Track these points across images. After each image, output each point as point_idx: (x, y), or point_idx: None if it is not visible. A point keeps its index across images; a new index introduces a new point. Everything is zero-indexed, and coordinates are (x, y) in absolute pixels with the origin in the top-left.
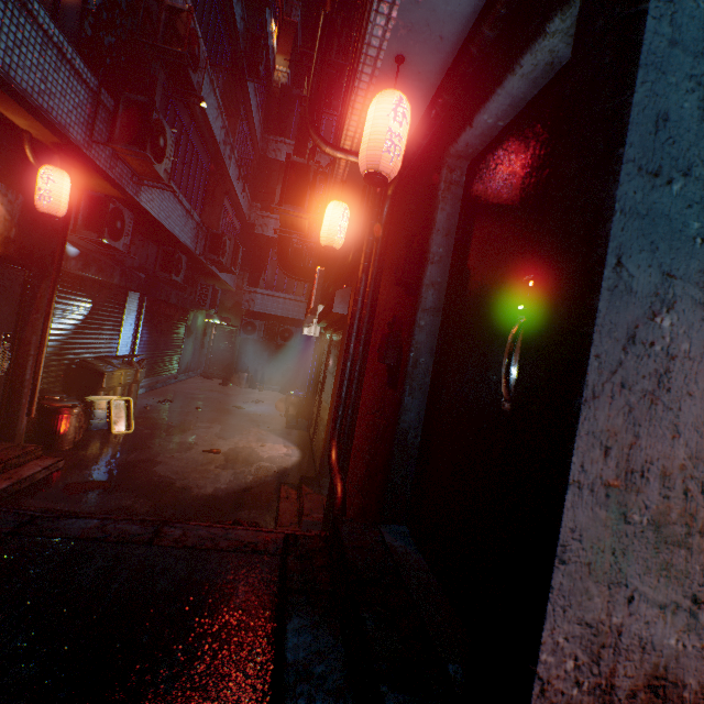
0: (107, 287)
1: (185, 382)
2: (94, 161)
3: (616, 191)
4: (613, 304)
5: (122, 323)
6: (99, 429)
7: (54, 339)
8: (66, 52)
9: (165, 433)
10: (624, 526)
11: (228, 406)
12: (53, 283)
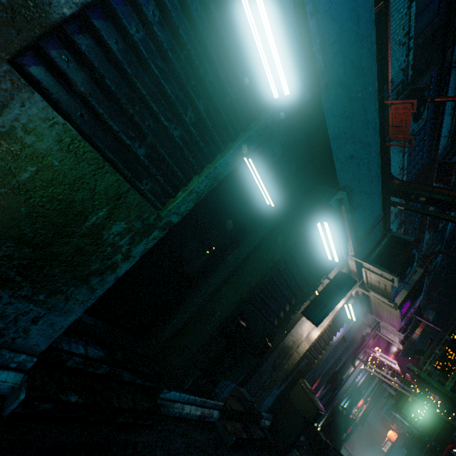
0: None
1: None
2: None
3: None
4: None
5: None
6: None
7: None
8: None
9: None
10: None
11: None
12: None
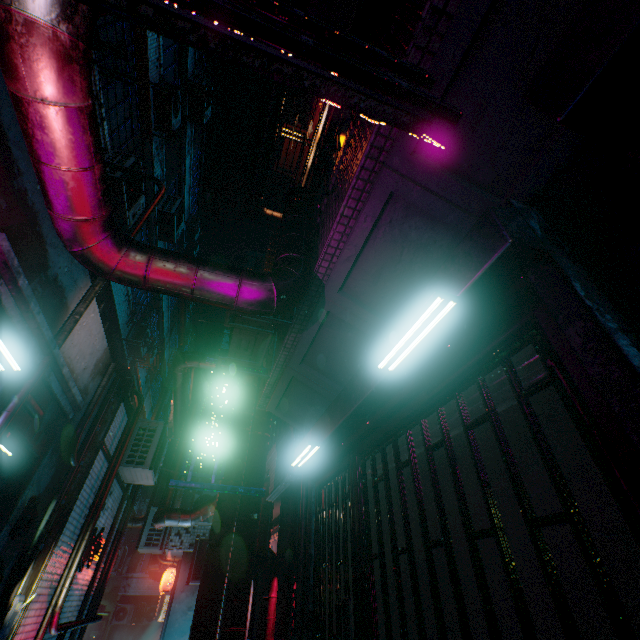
0: None
1: None
2: None
3: (166, 631)
4: None
5: None
6: None
7: None
8: None
9: None
10: None
11: None
12: None
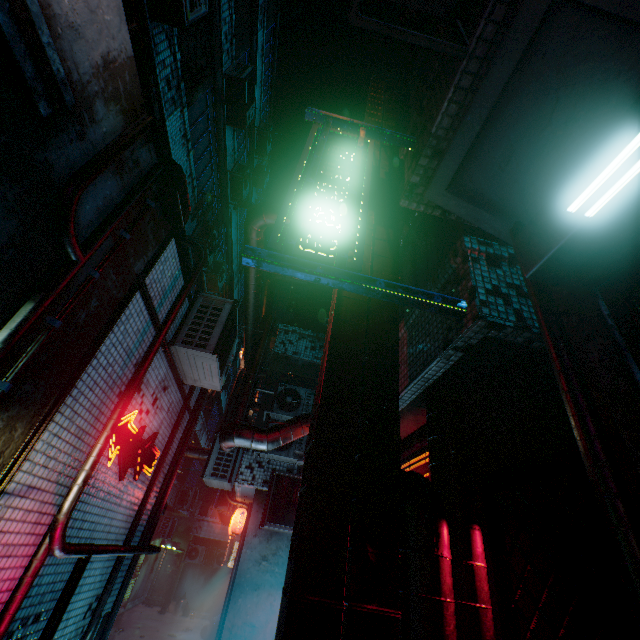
0: None
1: (131, 610)
2: None
3: (235, 580)
4: (233, 597)
5: None
6: None
7: None
8: None
9: None
10: (232, 633)
11: (164, 634)
12: None
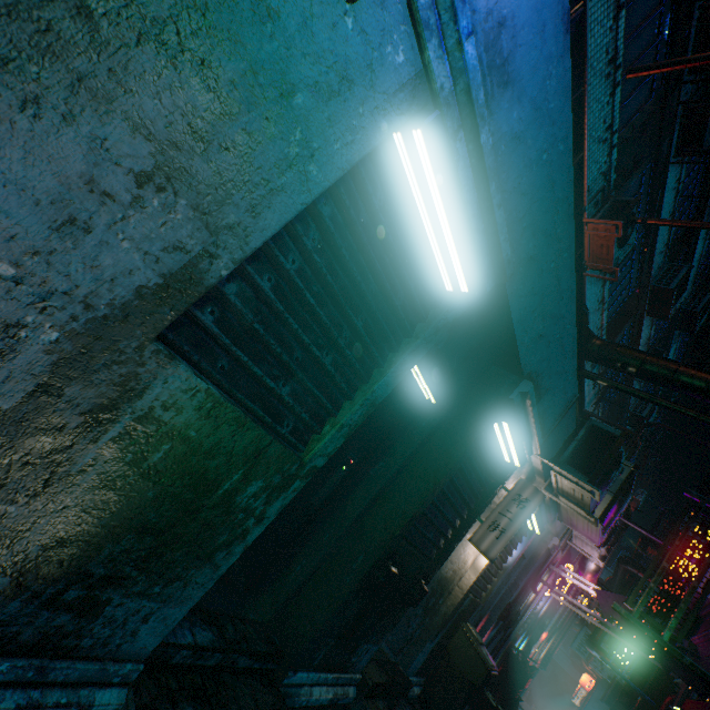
0: None
1: None
2: None
3: None
4: None
5: None
6: None
7: None
8: None
9: None
10: None
11: None
12: None
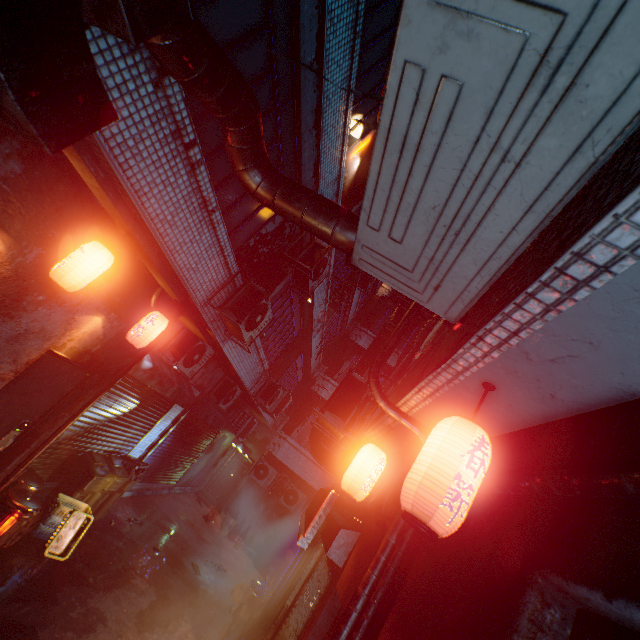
0: (160, 394)
1: (176, 496)
2: (198, 316)
3: None
4: None
5: (153, 427)
6: (41, 537)
7: (82, 425)
8: (226, 251)
9: (91, 580)
10: None
11: (187, 559)
12: (101, 391)
